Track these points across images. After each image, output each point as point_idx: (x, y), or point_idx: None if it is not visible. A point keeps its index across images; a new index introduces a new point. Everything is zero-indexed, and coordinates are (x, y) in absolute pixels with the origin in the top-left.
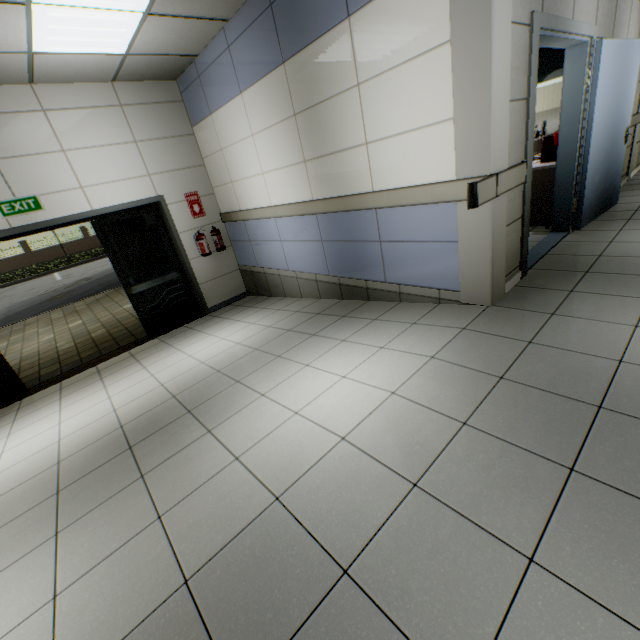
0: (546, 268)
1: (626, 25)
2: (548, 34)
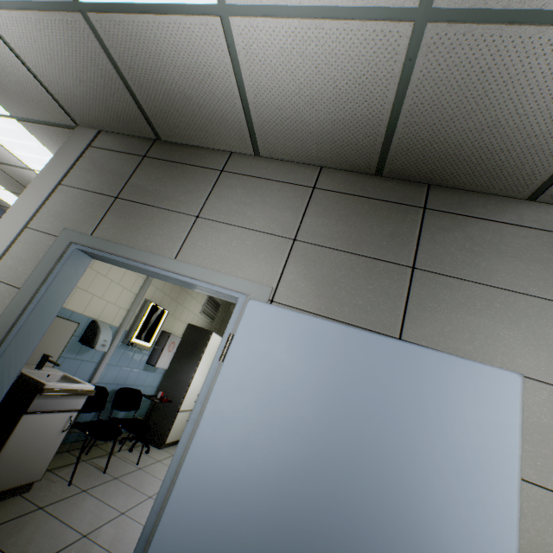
0: None
1: (540, 346)
2: (100, 253)
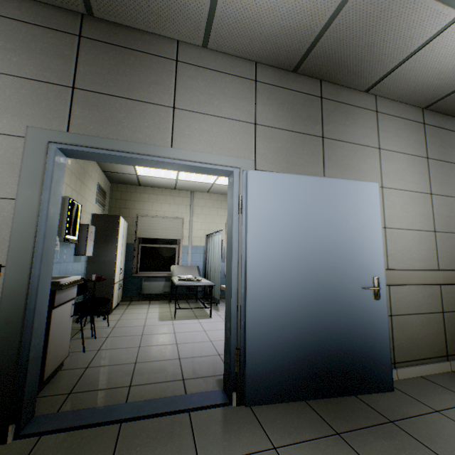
0: (37, 450)
1: (374, 171)
2: (91, 150)
